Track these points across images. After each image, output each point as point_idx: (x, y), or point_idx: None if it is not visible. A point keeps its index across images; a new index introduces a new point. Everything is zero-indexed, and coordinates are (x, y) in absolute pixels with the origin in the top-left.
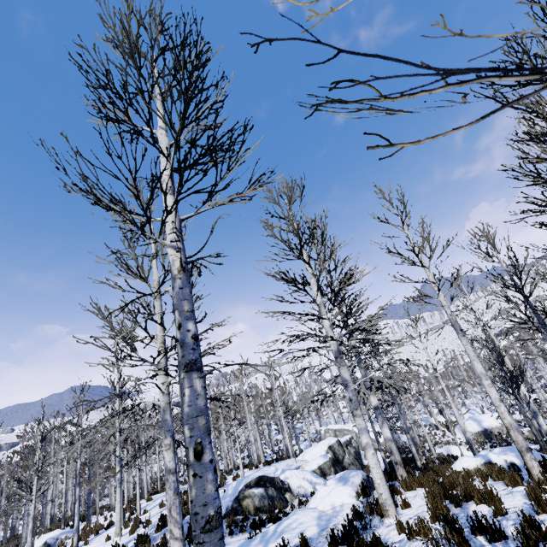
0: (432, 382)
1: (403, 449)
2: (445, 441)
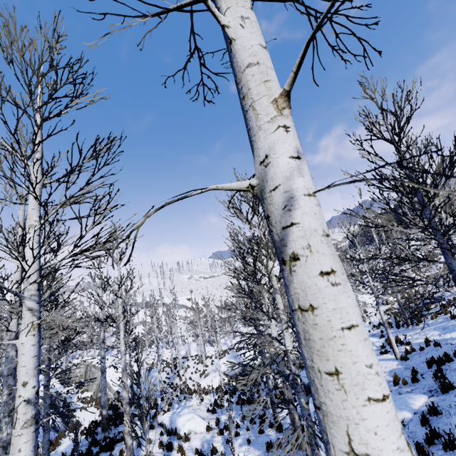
0: (215, 311)
1: (118, 416)
2: (189, 392)
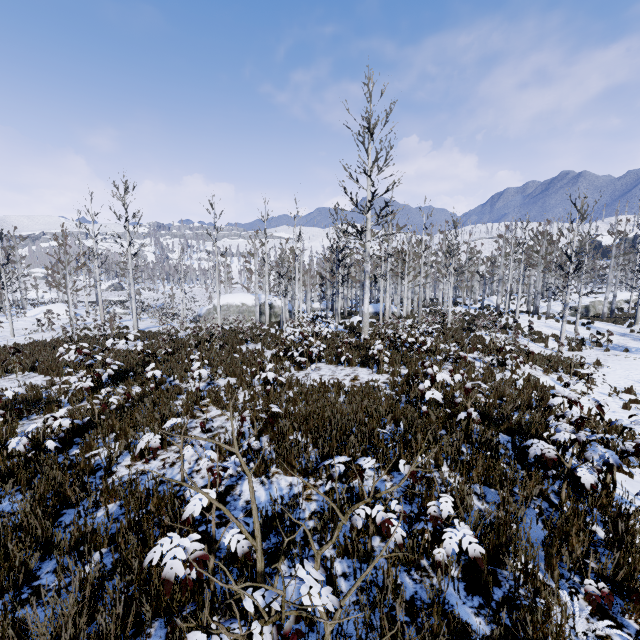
0: None
1: None
2: None
